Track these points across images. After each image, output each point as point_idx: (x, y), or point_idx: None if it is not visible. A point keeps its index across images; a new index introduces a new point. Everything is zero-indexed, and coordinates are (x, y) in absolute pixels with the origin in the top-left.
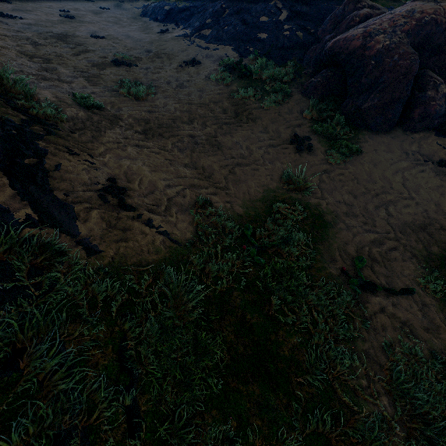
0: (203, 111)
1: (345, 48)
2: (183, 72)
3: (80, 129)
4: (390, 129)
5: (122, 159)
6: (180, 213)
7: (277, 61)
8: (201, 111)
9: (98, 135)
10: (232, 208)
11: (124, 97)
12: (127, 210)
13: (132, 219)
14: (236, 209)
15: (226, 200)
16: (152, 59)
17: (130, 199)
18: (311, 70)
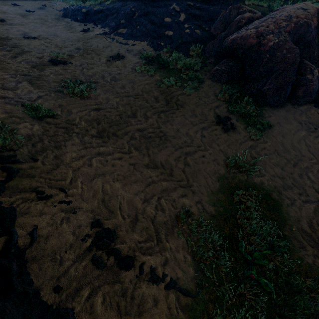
0: (140, 102)
1: (243, 44)
2: (112, 66)
3: (40, 150)
4: (283, 104)
5: (94, 180)
6: (169, 238)
7: (184, 53)
8: (139, 102)
9: (60, 153)
10: (204, 208)
11: (70, 98)
12: (126, 268)
13: (136, 282)
14: (207, 208)
15: (195, 200)
16: (83, 55)
17: (124, 246)
18: (213, 59)
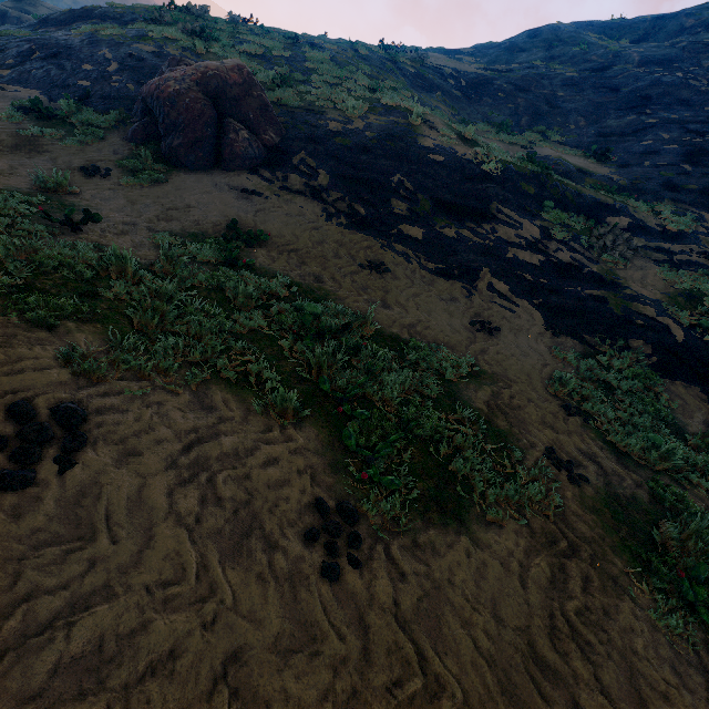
0: None
1: (149, 92)
2: None
3: None
4: (207, 168)
5: None
6: None
7: (100, 110)
8: None
9: None
10: None
11: None
12: None
13: None
14: None
15: None
16: None
17: None
18: (139, 119)
